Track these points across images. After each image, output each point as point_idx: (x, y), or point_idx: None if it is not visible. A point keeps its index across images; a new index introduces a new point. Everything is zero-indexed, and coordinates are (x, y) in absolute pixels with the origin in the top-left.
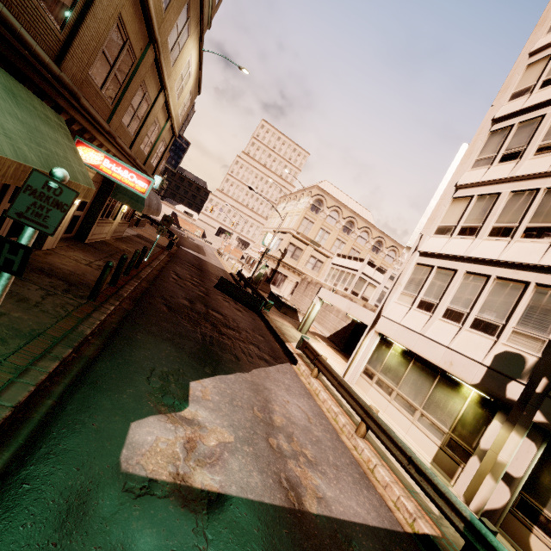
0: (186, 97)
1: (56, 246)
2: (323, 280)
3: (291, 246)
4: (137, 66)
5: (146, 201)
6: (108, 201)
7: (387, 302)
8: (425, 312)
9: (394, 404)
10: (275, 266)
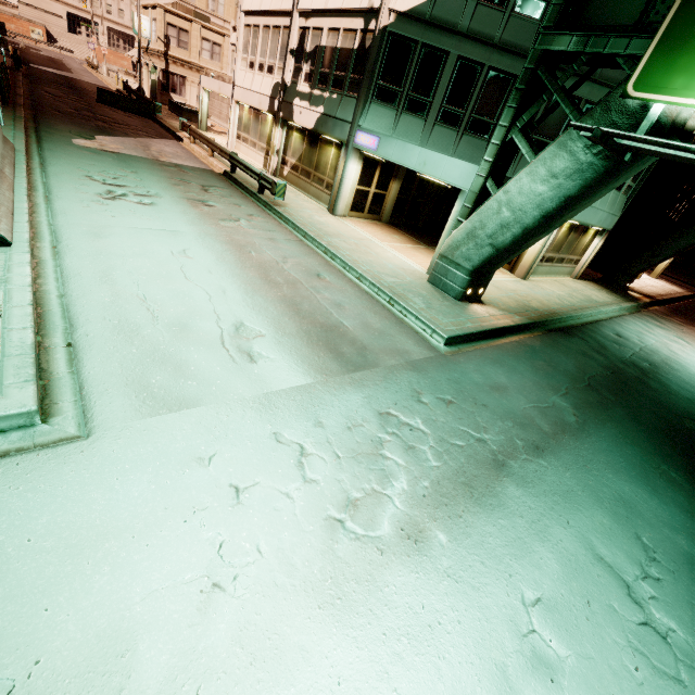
0: None
1: None
2: (229, 72)
3: (171, 29)
4: None
5: None
6: None
7: (235, 72)
8: (252, 72)
9: (250, 148)
10: (165, 65)
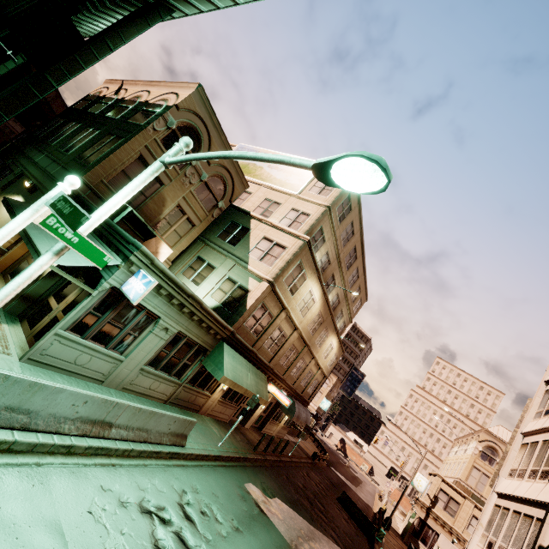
0: (332, 357)
1: (249, 428)
2: None
3: (442, 494)
4: (299, 354)
5: (296, 413)
6: (278, 410)
7: (469, 542)
8: None
9: None
10: (424, 515)
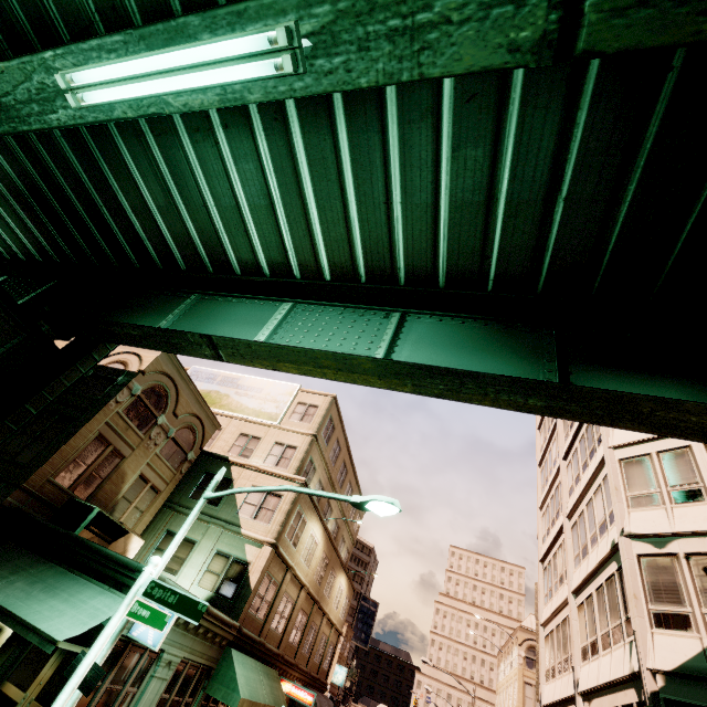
0: (343, 602)
1: None
2: None
3: None
4: (309, 618)
5: None
6: None
7: None
8: None
9: None
10: None
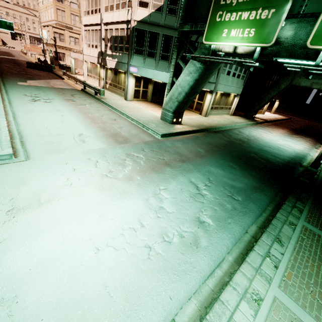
0: None
1: None
2: None
3: (56, 34)
4: None
5: None
6: None
7: (83, 49)
8: (89, 48)
9: (93, 79)
10: (55, 49)
